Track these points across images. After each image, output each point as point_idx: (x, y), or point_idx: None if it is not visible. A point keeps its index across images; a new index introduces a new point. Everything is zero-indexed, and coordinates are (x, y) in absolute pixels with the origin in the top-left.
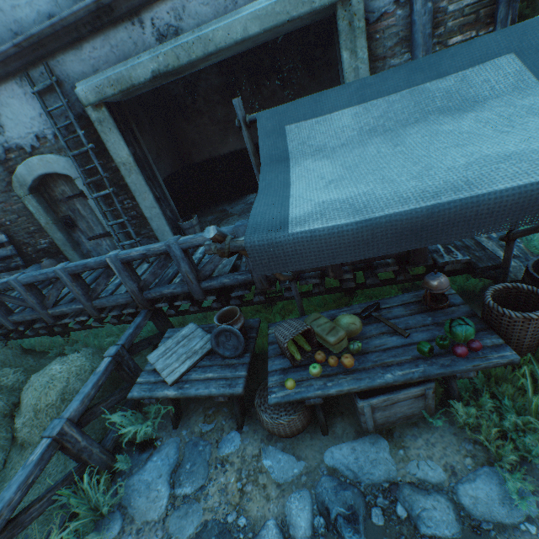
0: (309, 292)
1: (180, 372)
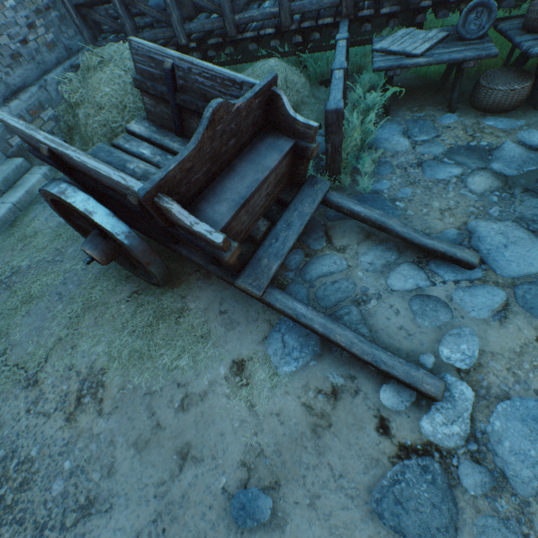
0: (512, 17)
1: (424, 49)
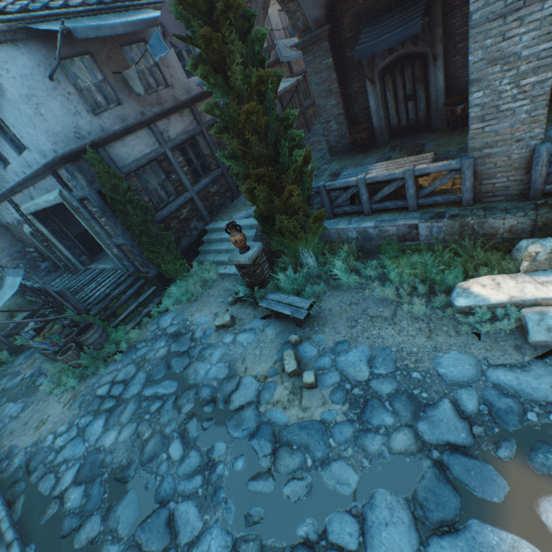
0: None
1: (29, 329)
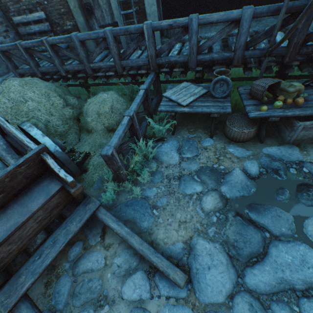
0: (255, 77)
1: (189, 101)
